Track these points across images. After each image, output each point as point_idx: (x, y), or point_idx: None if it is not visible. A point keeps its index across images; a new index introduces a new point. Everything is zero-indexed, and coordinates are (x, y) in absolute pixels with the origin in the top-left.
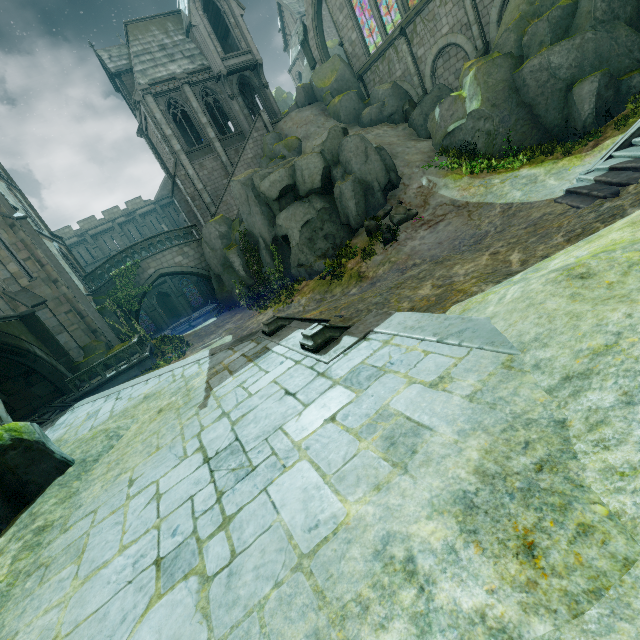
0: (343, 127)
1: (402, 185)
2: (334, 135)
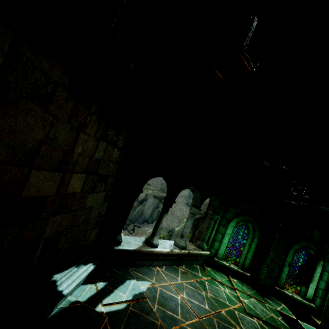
0: (155, 195)
1: (149, 225)
2: (152, 194)
